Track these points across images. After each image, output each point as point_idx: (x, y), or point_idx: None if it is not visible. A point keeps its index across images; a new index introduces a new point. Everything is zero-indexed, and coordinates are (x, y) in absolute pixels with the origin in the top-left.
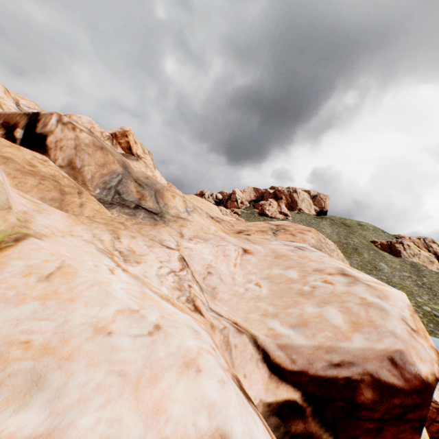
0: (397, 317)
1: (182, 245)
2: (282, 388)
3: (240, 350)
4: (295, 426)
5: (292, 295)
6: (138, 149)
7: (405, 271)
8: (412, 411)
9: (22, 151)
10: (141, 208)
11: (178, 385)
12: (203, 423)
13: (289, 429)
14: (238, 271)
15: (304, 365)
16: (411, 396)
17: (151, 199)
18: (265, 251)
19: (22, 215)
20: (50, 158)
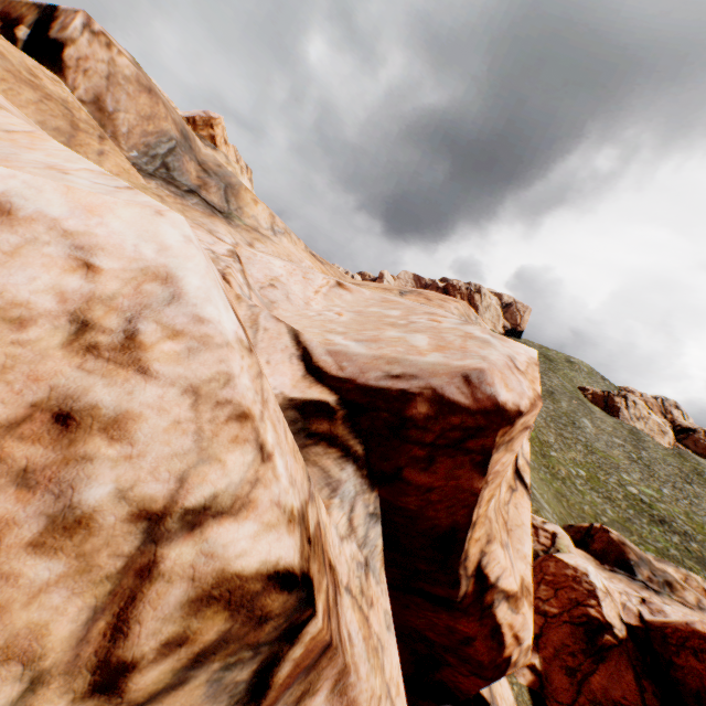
0: (503, 353)
1: (243, 248)
2: (315, 389)
3: (271, 336)
4: (317, 426)
5: (378, 324)
6: (229, 154)
7: (618, 437)
8: (474, 438)
9: (22, 54)
10: (197, 195)
11: (126, 209)
12: (148, 252)
13: (309, 426)
14: (318, 299)
15: (354, 373)
16: (475, 416)
17: (217, 193)
18: (371, 295)
19: (0, 105)
20: (66, 83)
